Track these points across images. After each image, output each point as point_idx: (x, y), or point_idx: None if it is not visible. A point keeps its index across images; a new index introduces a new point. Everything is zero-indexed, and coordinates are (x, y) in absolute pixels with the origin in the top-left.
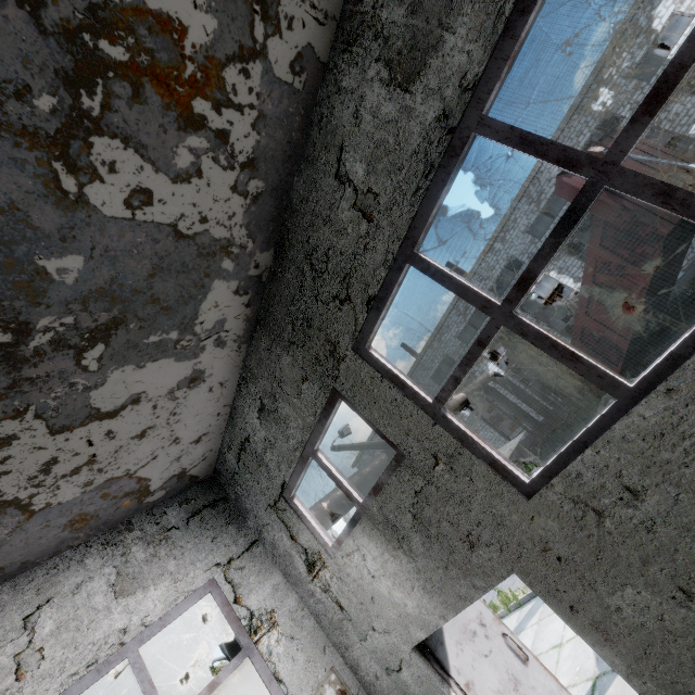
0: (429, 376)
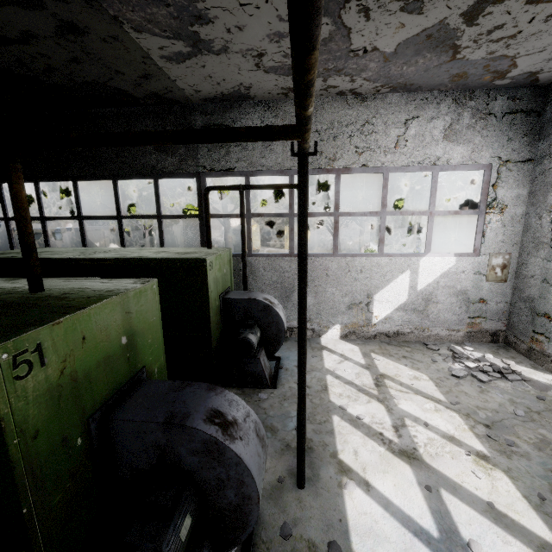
0: None
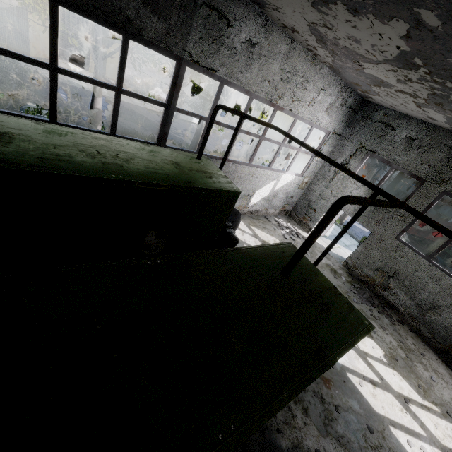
0: None
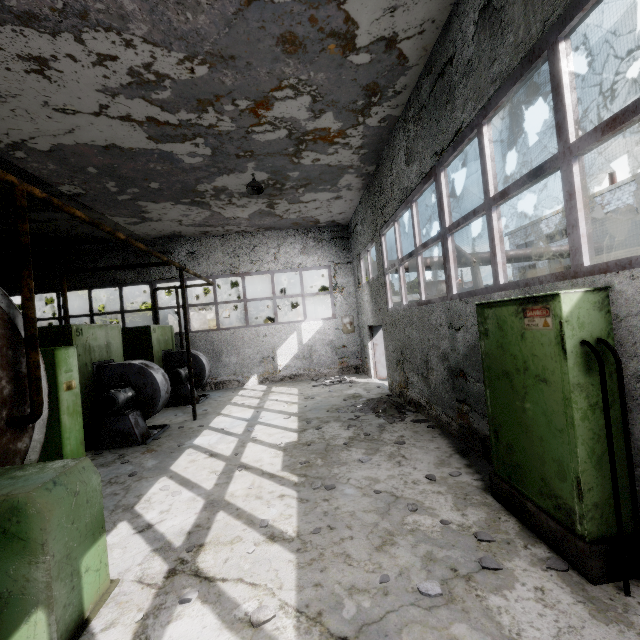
0: (637, 198)
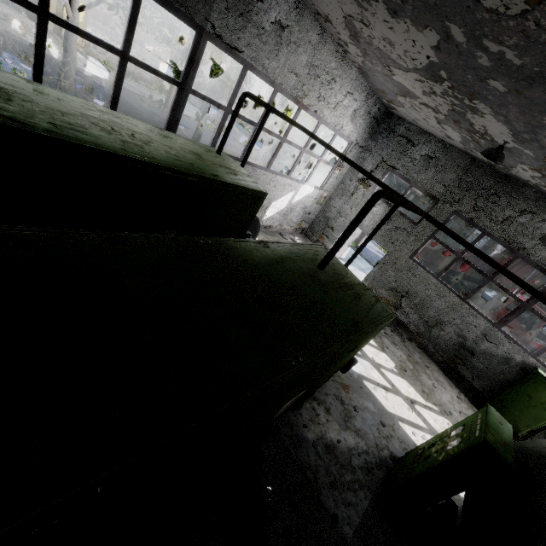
0: None
